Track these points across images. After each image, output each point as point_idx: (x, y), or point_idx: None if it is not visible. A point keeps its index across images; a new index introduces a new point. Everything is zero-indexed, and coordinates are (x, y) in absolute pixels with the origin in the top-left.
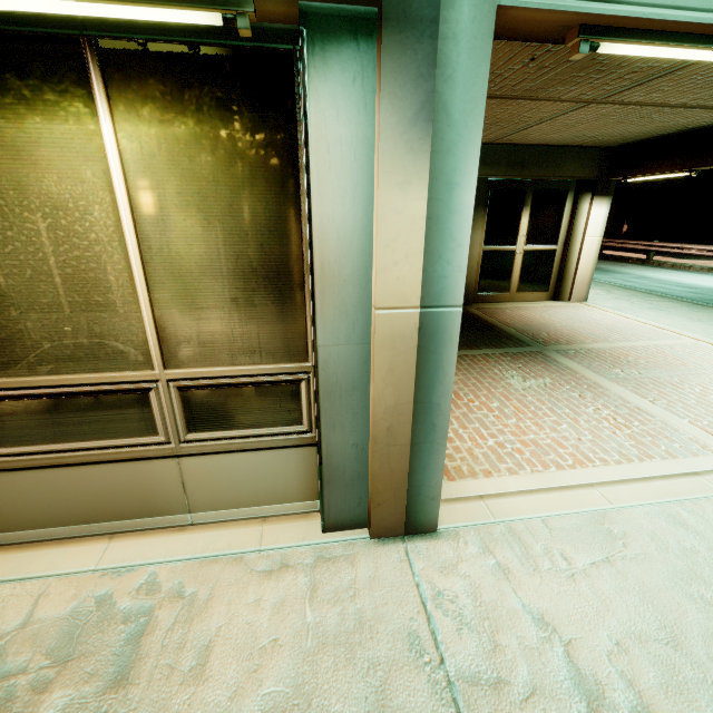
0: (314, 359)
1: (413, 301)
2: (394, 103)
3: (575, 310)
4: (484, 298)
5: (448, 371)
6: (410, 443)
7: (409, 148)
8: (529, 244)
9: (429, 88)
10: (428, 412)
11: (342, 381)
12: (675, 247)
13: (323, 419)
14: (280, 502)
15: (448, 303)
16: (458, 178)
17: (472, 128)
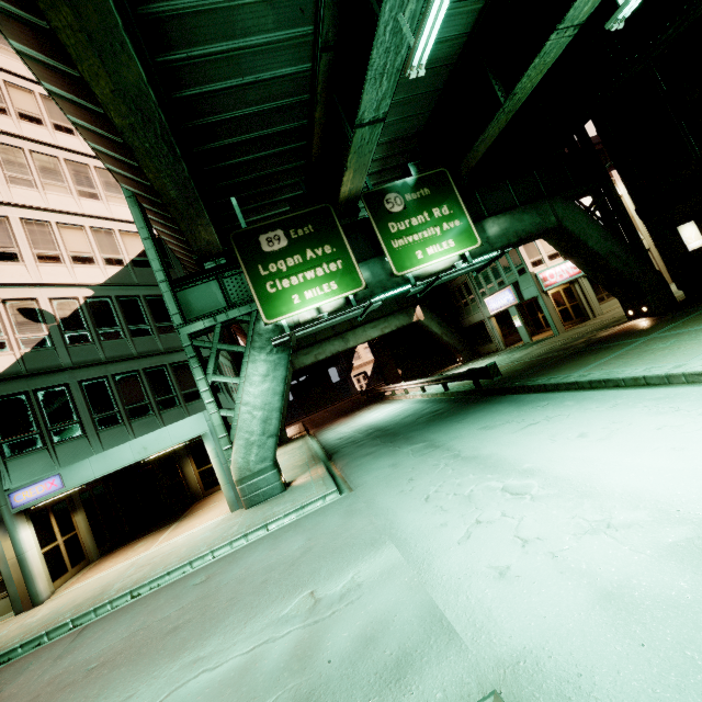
0: (2, 574)
1: (15, 556)
2: (1, 531)
3: None
4: (210, 492)
5: (27, 566)
6: (25, 584)
7: (5, 535)
8: None
9: (6, 527)
10: (27, 575)
11: (9, 576)
12: (394, 387)
13: (7, 586)
14: (9, 613)
15: (22, 554)
16: (15, 535)
17: (15, 528)
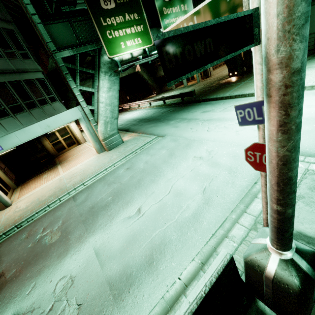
0: None
1: None
2: None
3: (80, 147)
4: (60, 153)
5: None
6: None
7: None
8: (63, 137)
9: None
10: None
11: None
12: (131, 104)
13: None
14: None
15: None
16: None
17: None
